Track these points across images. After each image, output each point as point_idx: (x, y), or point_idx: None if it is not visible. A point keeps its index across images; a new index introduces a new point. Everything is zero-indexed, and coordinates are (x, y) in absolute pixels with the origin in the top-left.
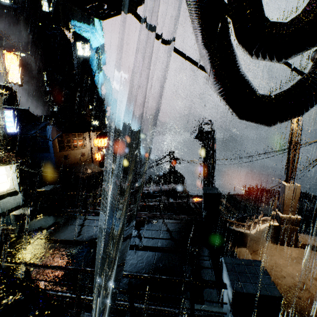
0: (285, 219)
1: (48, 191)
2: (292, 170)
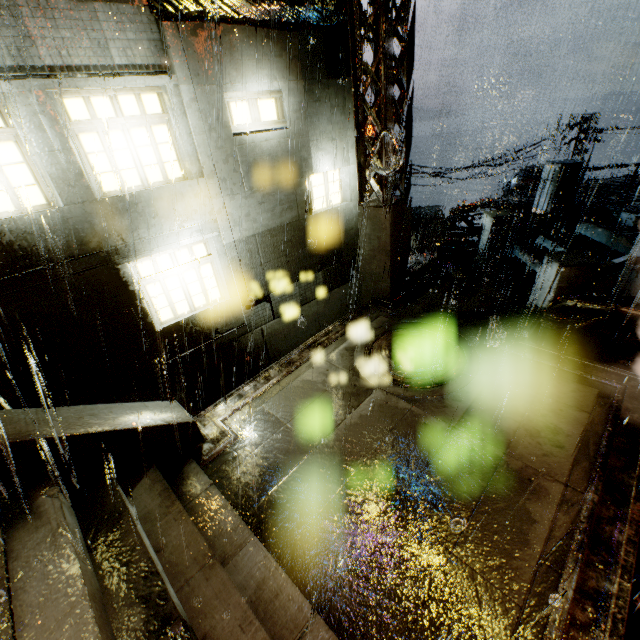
0: None
1: (584, 165)
2: None
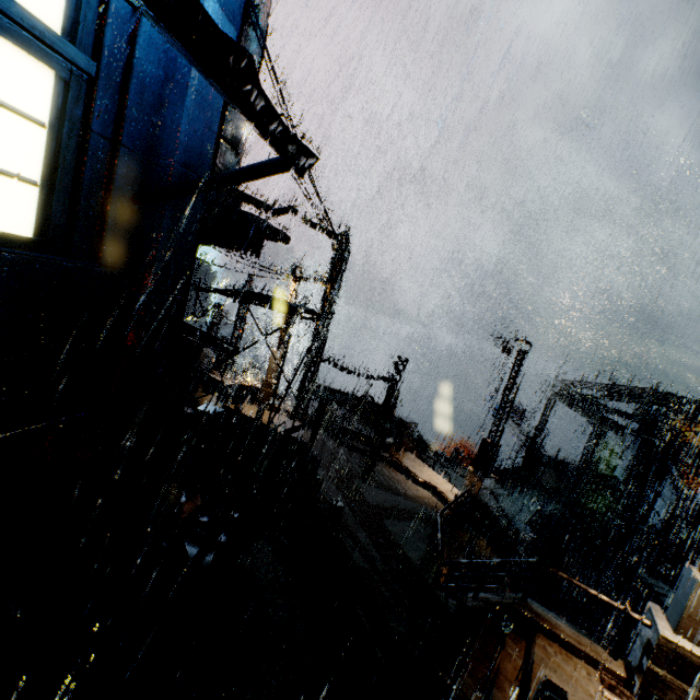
0: (266, 382)
1: None
2: (282, 338)
